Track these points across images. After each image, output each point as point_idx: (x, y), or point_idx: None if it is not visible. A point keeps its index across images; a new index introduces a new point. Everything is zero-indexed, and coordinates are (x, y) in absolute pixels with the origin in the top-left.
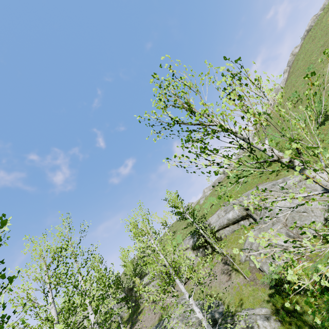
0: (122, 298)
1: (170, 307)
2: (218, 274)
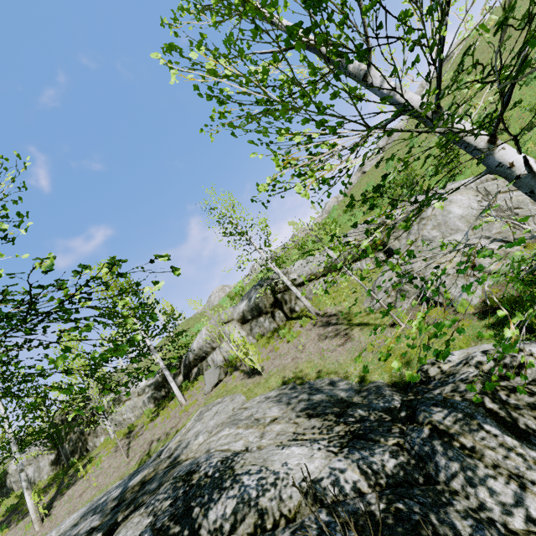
0: (41, 433)
1: (175, 432)
2: (312, 343)
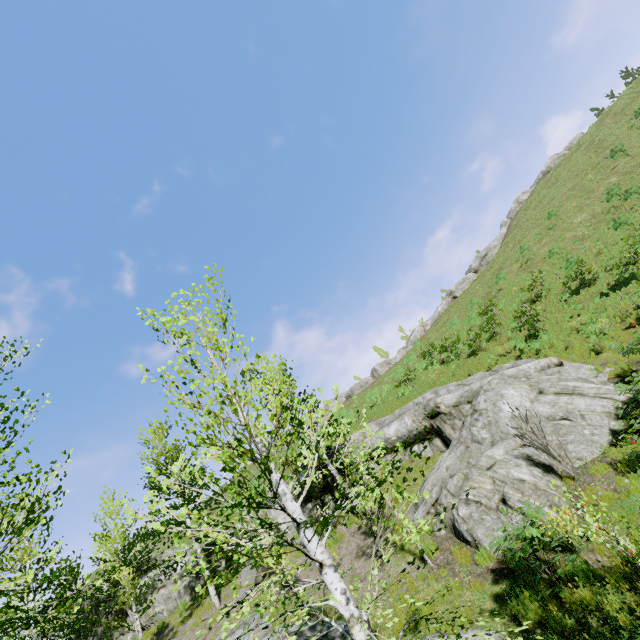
0: (65, 625)
1: None
2: (349, 558)
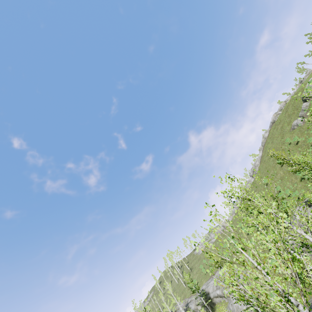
0: None
1: None
2: None
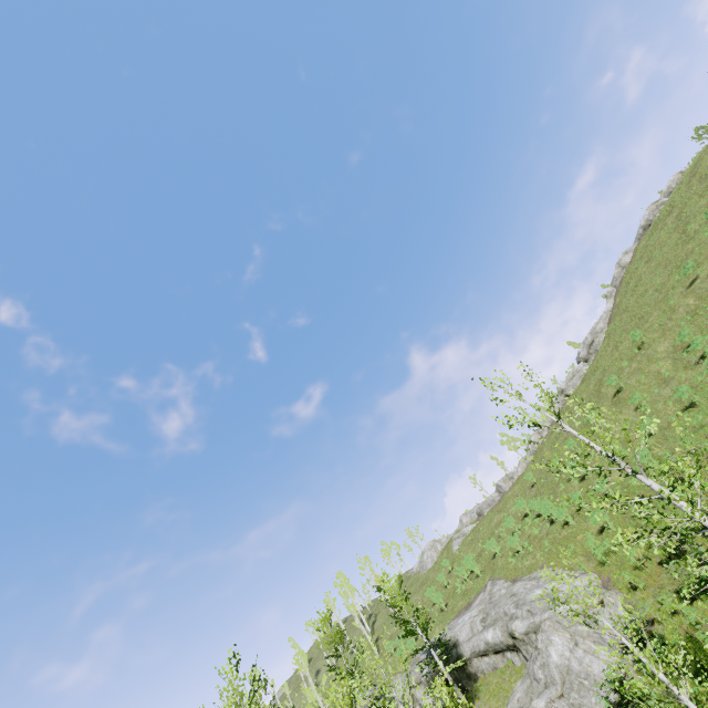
0: None
1: None
2: None
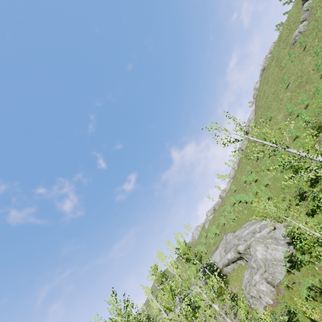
0: None
1: None
2: (228, 311)
